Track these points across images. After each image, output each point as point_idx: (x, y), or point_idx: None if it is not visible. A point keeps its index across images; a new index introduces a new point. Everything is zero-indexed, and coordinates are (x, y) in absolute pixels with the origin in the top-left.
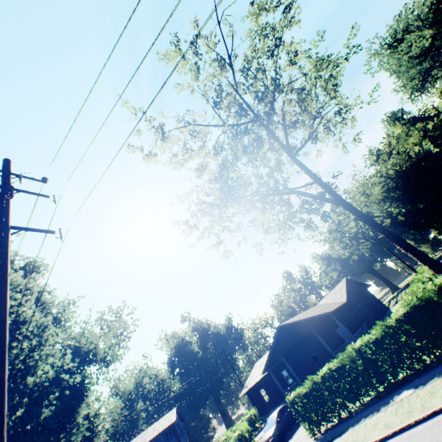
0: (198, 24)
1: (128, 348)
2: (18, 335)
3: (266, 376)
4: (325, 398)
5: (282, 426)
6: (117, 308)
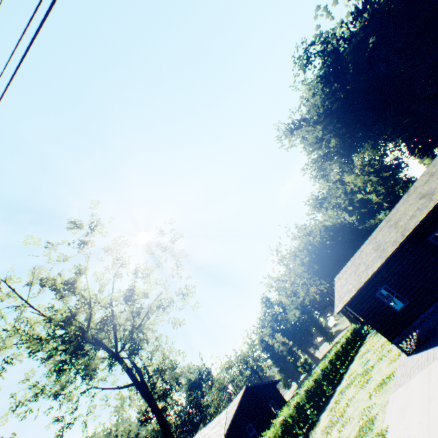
0: None
1: None
2: None
3: None
4: None
5: None
6: None
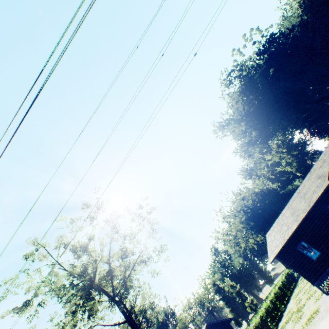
0: (37, 241)
1: None
2: None
3: None
4: None
5: None
6: None
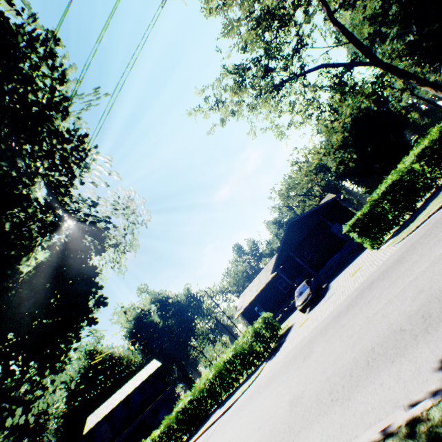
0: None
1: (139, 245)
2: (51, 126)
3: (261, 293)
4: (387, 209)
5: (314, 288)
6: (128, 191)
